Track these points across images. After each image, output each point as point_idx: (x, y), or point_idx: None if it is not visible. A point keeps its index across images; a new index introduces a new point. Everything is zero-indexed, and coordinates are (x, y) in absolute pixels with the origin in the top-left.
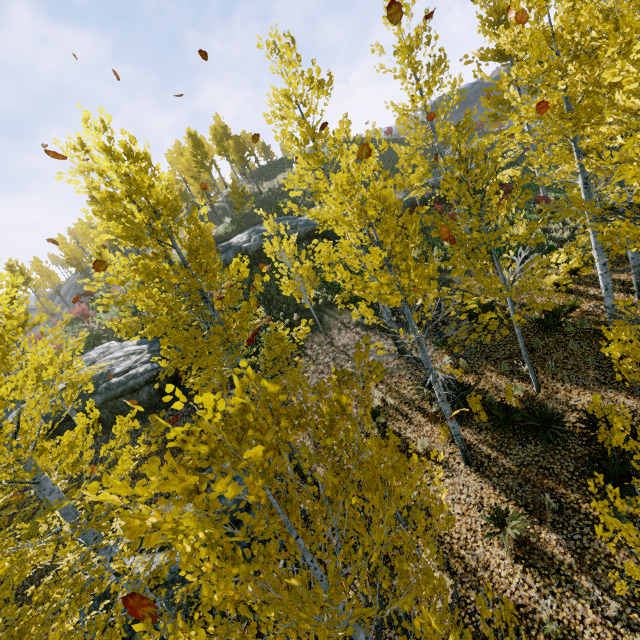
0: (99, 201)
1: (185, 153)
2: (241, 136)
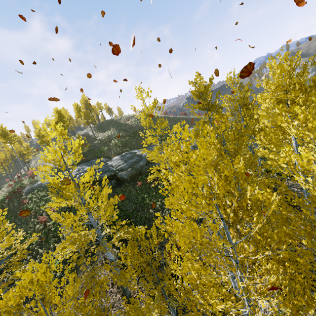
0: (3, 136)
1: (54, 119)
2: (96, 104)
